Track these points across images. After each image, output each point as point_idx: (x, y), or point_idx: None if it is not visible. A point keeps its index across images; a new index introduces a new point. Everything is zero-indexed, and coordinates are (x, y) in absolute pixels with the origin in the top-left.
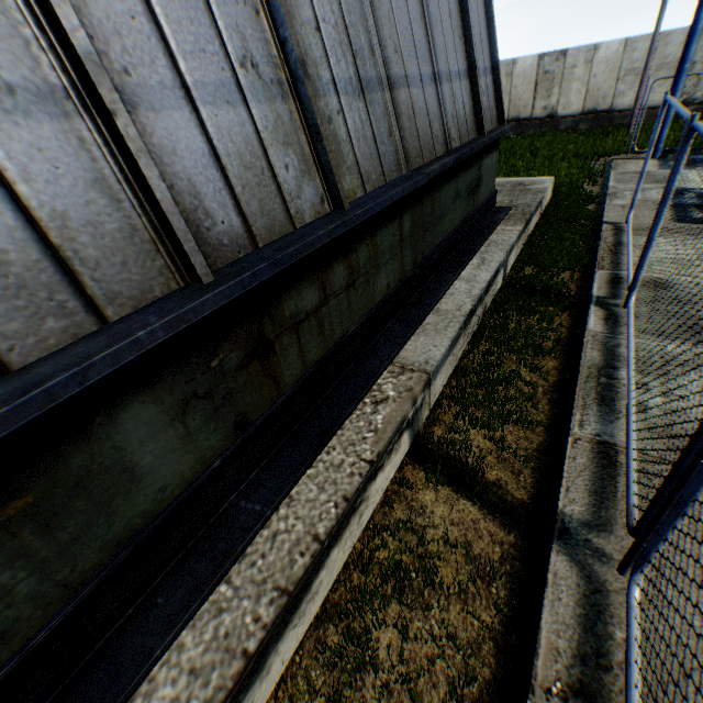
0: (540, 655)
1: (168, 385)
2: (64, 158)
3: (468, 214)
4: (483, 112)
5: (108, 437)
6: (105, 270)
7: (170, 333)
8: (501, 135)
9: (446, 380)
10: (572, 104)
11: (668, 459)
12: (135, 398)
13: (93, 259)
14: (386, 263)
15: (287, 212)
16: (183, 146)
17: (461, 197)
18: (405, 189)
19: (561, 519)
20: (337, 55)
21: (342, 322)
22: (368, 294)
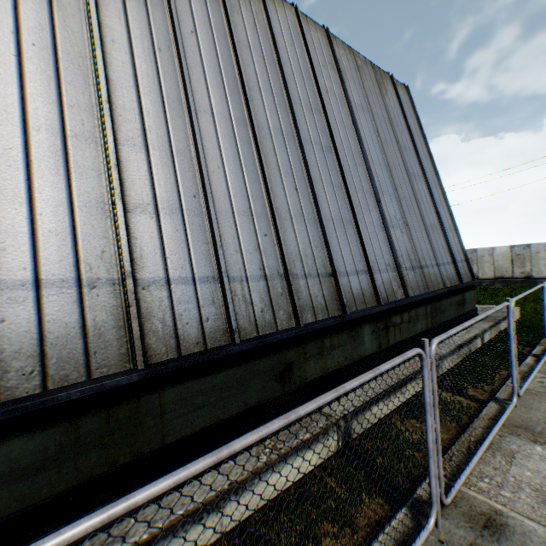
0: (481, 414)
1: (371, 325)
2: (365, 280)
3: (458, 314)
4: (462, 275)
5: (363, 329)
6: (367, 298)
7: (379, 310)
8: (472, 284)
9: (449, 367)
10: (542, 271)
11: (545, 393)
12: (367, 324)
13: (366, 296)
14: (420, 319)
15: (394, 295)
16: (378, 279)
17: (453, 305)
18: (428, 295)
19: (495, 397)
20: (406, 261)
21: (405, 332)
22: (414, 328)
